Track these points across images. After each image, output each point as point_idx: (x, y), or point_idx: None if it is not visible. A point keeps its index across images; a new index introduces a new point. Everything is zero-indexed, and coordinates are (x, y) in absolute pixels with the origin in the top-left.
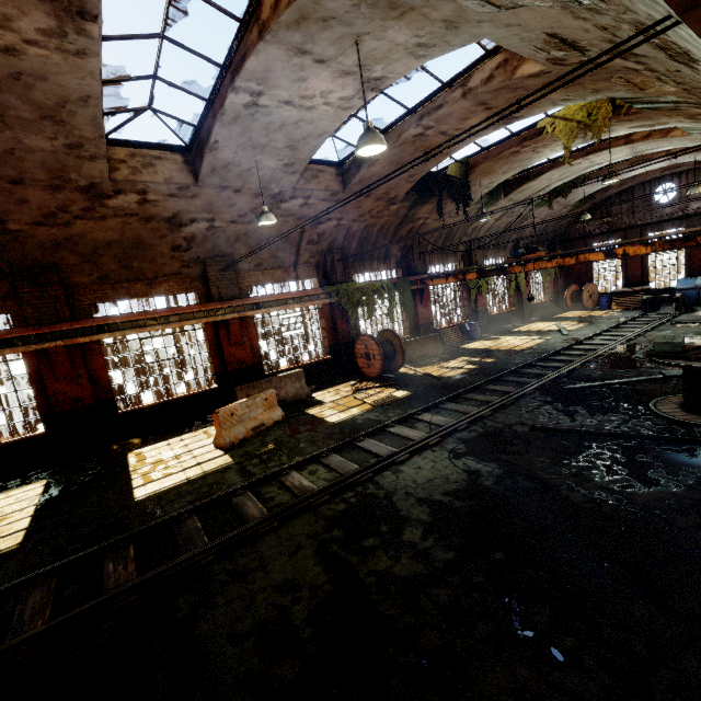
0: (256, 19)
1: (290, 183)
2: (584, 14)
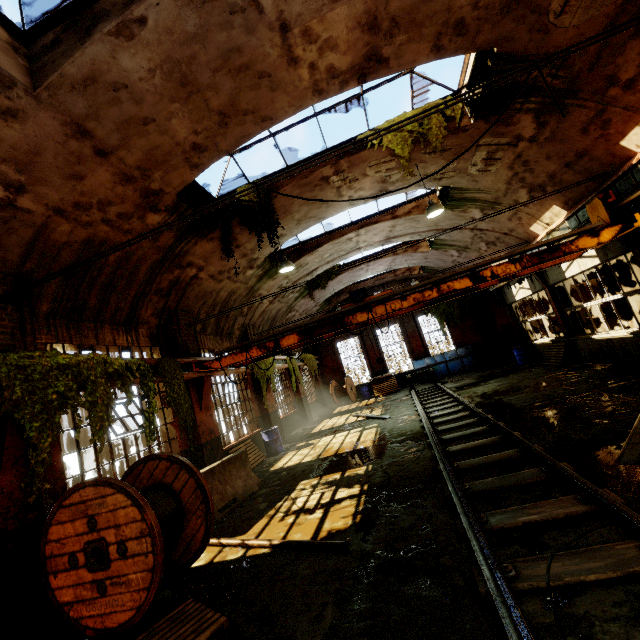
0: None
1: None
2: None
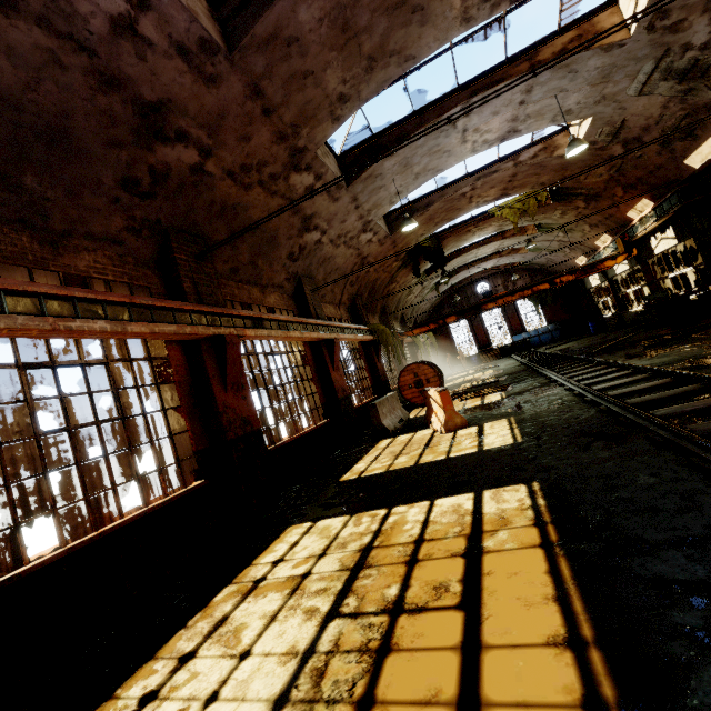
0: (528, 59)
1: (381, 213)
2: (671, 104)
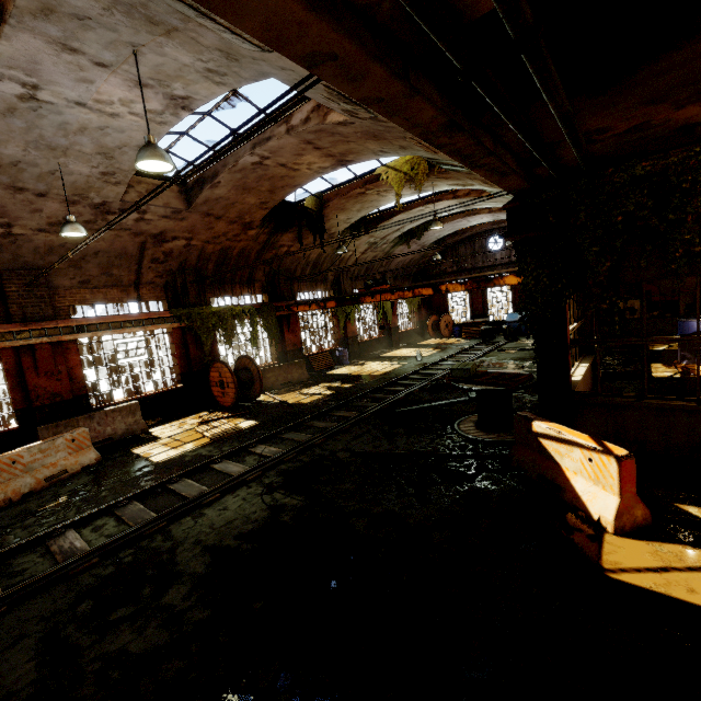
0: None
1: (116, 194)
2: None
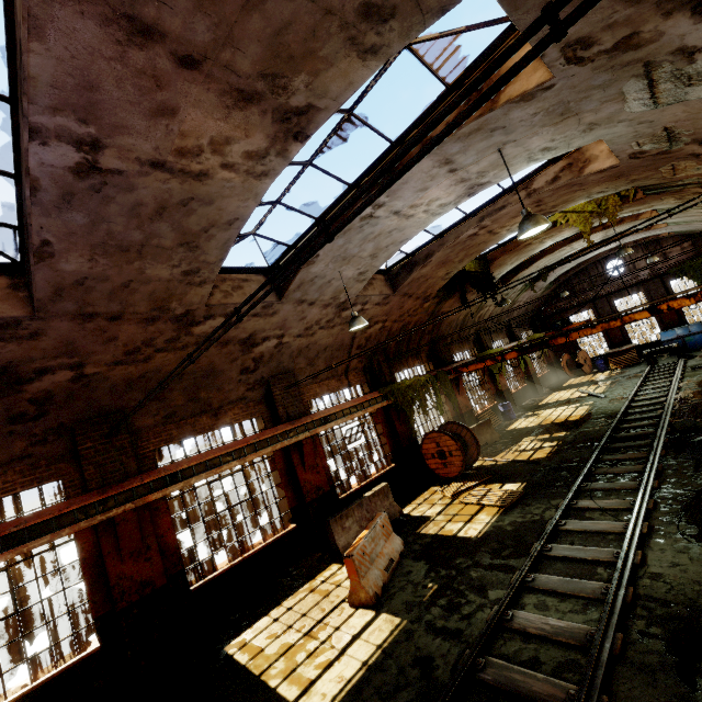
0: None
1: (356, 291)
2: None
